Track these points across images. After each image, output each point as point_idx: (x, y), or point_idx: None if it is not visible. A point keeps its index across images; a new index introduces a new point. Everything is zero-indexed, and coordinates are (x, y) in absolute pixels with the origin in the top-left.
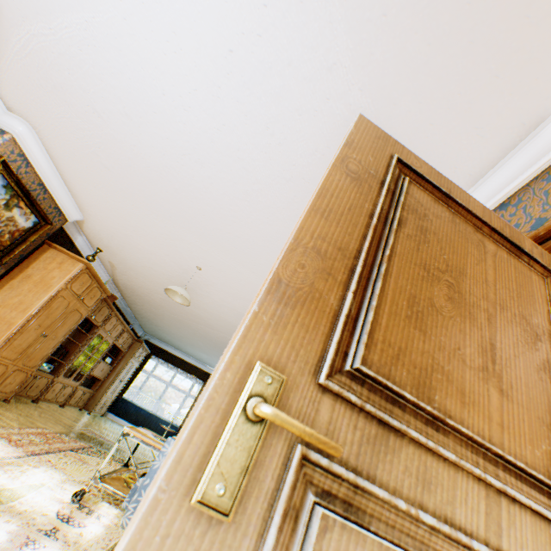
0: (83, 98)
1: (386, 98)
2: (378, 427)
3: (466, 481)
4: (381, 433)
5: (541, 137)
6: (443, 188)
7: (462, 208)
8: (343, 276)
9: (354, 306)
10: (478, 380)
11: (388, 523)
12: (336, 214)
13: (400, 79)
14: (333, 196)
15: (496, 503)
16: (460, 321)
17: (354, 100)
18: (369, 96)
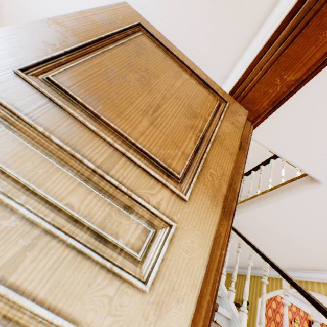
0: (18, 22)
1: (175, 26)
2: (48, 102)
3: (101, 143)
4: (49, 105)
5: (250, 51)
6: (168, 47)
7: (176, 58)
8: (65, 47)
9: (66, 60)
10: (138, 113)
11: (30, 137)
12: (77, 25)
13: (180, 14)
14: (81, 19)
15: (118, 158)
16: (141, 91)
17: (159, 27)
18: (166, 25)
